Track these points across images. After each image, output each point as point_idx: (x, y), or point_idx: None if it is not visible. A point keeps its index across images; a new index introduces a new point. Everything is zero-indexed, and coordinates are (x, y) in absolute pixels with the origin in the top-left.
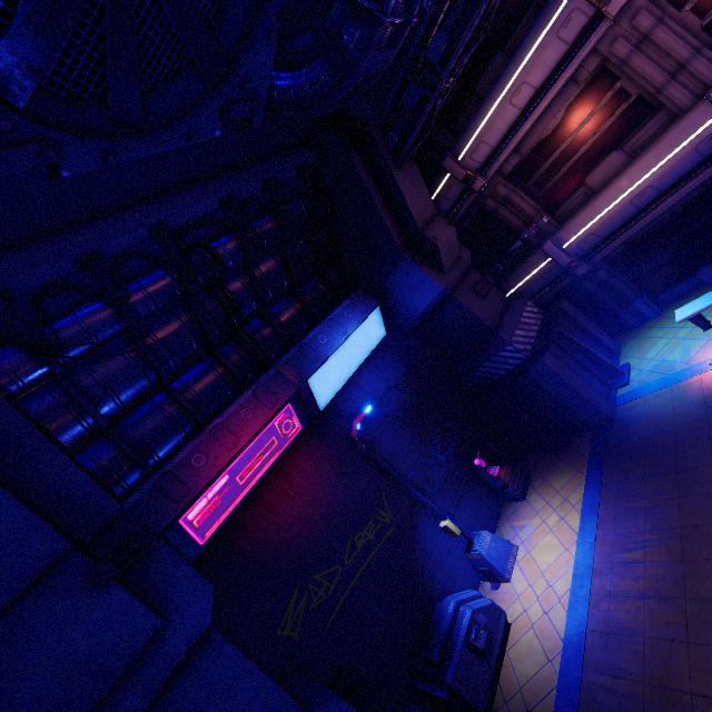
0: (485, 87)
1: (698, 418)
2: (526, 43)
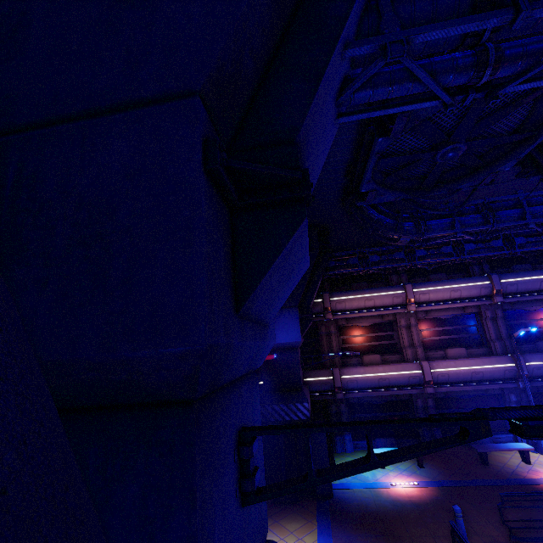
0: (355, 287)
1: (392, 509)
2: (383, 289)
